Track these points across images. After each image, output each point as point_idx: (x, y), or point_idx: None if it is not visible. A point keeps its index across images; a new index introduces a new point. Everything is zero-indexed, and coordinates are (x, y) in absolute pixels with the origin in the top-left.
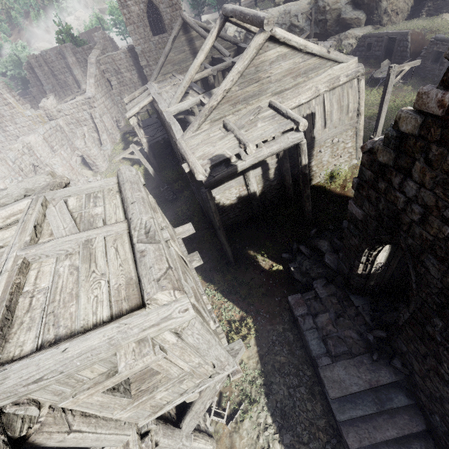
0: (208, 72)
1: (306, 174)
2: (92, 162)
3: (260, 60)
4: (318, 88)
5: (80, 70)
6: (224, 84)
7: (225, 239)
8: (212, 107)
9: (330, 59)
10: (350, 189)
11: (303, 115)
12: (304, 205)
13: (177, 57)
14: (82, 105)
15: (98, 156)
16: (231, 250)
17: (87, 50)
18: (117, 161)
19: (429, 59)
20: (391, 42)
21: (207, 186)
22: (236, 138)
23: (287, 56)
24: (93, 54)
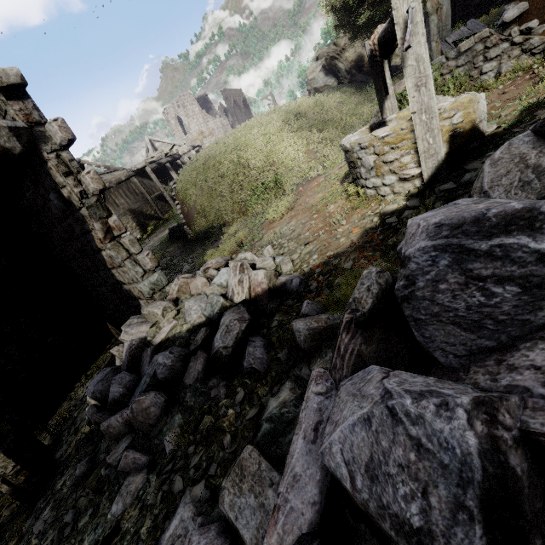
0: None
1: None
2: None
3: None
4: None
5: None
6: None
7: None
8: None
9: None
10: None
11: None
12: None
13: None
14: None
15: None
16: None
17: None
18: None
19: None
20: None
21: None
22: None
23: None
24: None
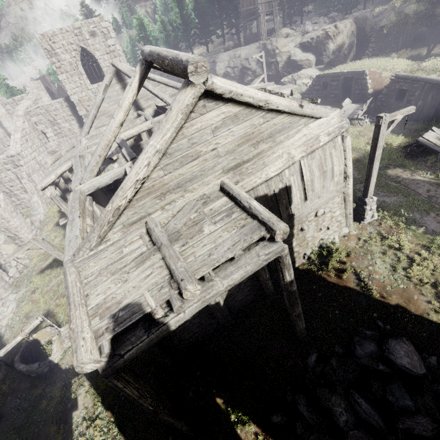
0: (147, 125)
1: (293, 291)
2: (13, 235)
3: (195, 128)
4: (292, 154)
5: (12, 122)
6: (135, 171)
7: (171, 416)
8: (120, 208)
9: (304, 114)
10: (350, 275)
11: (274, 191)
12: (294, 323)
13: (113, 108)
14: (4, 164)
15: (21, 226)
16: (185, 421)
17: (18, 100)
18: (49, 230)
19: (393, 97)
20: (345, 80)
21: (110, 375)
22: (164, 263)
23: (240, 117)
24: (22, 105)
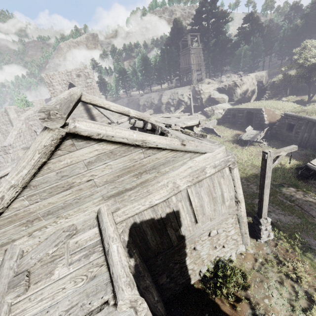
0: None
1: None
2: None
3: (64, 163)
4: (177, 183)
5: None
6: None
7: None
8: None
9: (188, 150)
10: (244, 307)
11: (161, 215)
12: None
13: None
14: None
15: None
16: None
17: (27, 110)
18: None
19: (284, 128)
20: (249, 113)
21: None
22: None
23: (117, 153)
24: (25, 114)
